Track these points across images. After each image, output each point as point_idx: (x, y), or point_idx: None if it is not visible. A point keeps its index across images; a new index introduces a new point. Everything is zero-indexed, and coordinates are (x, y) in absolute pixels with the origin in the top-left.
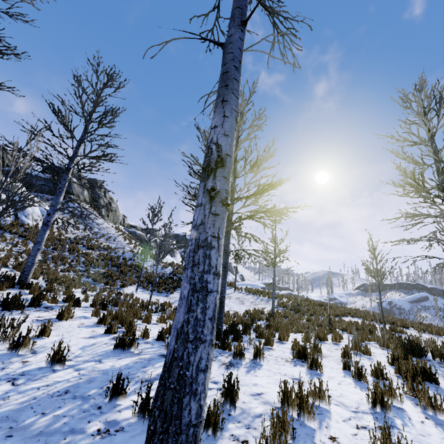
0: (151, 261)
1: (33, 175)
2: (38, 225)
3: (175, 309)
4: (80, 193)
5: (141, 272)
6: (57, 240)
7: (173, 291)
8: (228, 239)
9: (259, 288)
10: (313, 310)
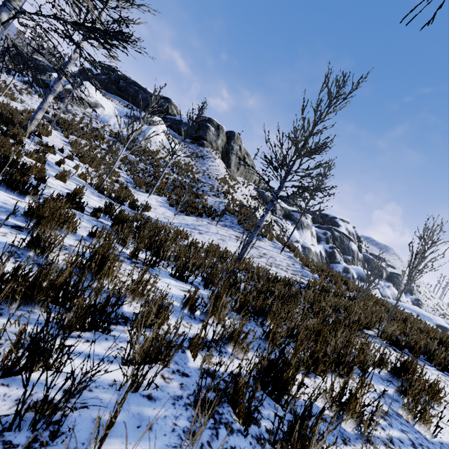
0: (222, 199)
1: (183, 123)
2: (151, 148)
3: (138, 207)
4: (213, 141)
5: (158, 179)
6: (154, 159)
7: (189, 214)
8: (1, 7)
9: (432, 324)
10: (350, 309)
